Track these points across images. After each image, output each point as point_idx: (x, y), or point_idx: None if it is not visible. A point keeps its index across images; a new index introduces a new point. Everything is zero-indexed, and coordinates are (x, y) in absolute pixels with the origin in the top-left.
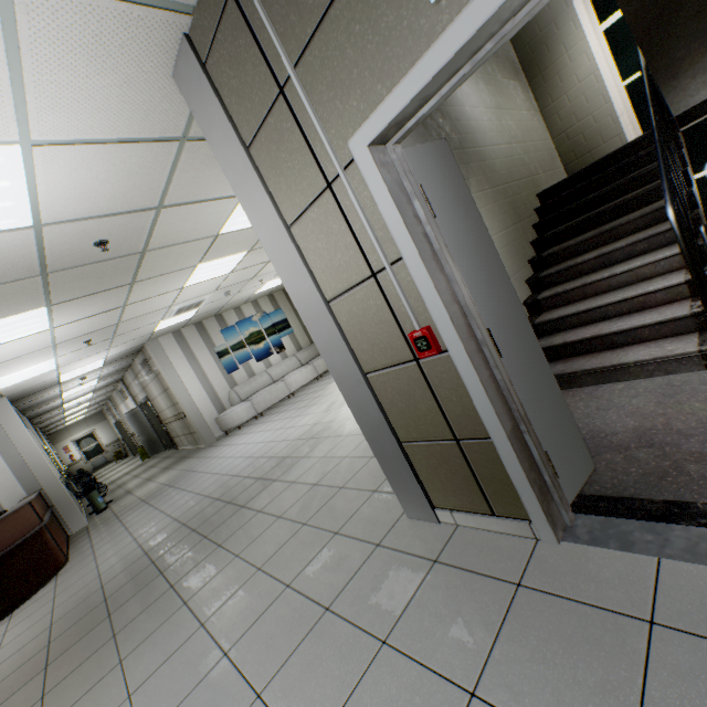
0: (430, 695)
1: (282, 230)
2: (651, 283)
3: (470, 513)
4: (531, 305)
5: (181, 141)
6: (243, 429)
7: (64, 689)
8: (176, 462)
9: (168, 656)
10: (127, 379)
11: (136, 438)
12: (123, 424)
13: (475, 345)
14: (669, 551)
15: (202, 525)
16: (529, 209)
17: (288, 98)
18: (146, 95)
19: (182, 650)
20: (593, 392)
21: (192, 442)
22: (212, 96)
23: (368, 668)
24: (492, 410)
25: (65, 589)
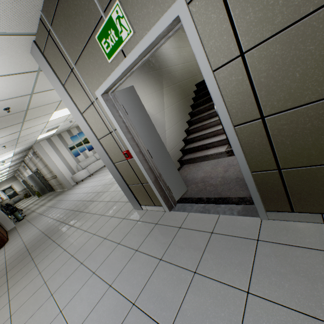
0: (127, 253)
1: (79, 114)
2: (220, 126)
3: (150, 206)
4: (187, 131)
5: (38, 71)
6: (84, 181)
7: (15, 277)
8: (54, 197)
9: (53, 260)
10: (26, 161)
11: (34, 187)
12: (26, 181)
13: (142, 155)
14: (192, 210)
15: (65, 220)
16: (191, 91)
17: (75, 73)
18: (20, 59)
19: (58, 258)
20: (199, 164)
21: (61, 188)
22: (47, 65)
23: (113, 250)
24: (147, 175)
25: (9, 249)
